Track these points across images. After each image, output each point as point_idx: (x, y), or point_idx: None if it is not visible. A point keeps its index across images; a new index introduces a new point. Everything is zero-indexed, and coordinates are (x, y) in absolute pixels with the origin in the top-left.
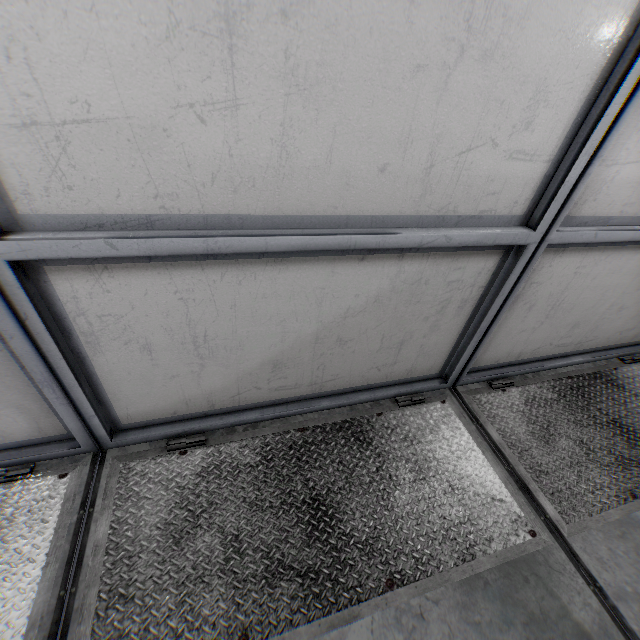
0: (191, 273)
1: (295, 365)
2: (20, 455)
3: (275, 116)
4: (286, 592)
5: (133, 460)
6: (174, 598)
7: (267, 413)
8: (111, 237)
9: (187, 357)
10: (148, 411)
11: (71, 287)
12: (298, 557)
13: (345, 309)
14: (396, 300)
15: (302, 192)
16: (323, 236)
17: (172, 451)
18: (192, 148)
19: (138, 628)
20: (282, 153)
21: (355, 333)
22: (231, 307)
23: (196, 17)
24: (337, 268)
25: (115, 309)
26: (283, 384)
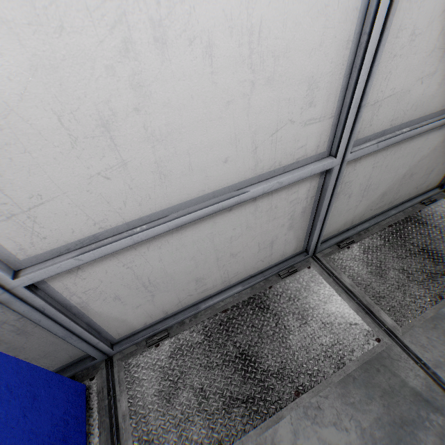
0: (382, 153)
1: (389, 193)
2: (288, 263)
3: (442, 73)
4: (442, 281)
5: (330, 255)
6: (400, 293)
7: (372, 222)
8: (377, 142)
9: (358, 198)
10: (331, 232)
11: (346, 171)
12: (435, 269)
13: (420, 157)
14: (440, 146)
15: (434, 103)
16: (439, 120)
17: (343, 248)
18: (412, 96)
19: (396, 304)
20: (437, 88)
21: (418, 169)
22: (385, 167)
23: (440, 43)
24: (428, 136)
25: (351, 178)
26: (380, 205)
